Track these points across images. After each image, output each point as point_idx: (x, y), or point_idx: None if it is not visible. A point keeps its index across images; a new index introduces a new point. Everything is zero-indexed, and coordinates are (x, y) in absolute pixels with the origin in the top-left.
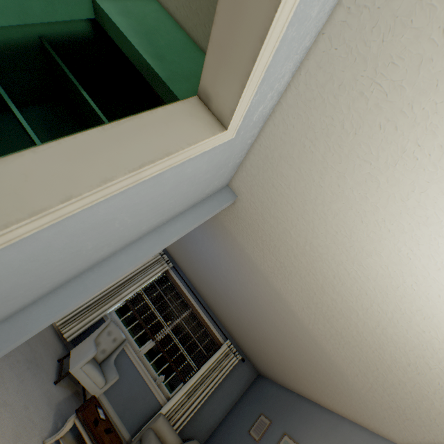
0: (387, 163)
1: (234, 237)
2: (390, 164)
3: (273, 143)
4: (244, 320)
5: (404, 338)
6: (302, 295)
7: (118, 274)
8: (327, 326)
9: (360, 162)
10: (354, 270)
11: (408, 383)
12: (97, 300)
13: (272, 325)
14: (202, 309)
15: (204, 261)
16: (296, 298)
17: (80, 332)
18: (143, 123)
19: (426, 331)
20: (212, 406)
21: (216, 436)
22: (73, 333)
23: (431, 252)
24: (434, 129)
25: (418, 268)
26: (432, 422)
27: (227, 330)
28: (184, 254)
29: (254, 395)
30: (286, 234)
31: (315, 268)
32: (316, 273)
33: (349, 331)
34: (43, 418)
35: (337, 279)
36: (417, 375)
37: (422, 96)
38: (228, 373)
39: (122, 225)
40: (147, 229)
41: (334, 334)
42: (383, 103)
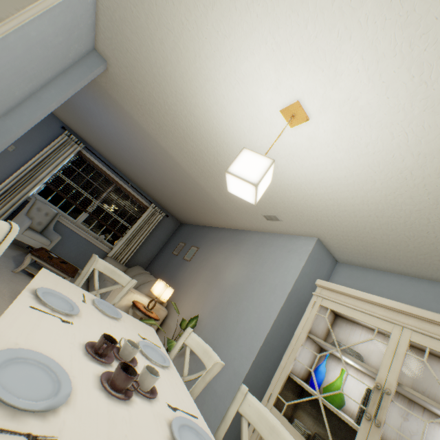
0: (179, 33)
1: (122, 106)
2: (181, 34)
3: (111, 5)
4: (157, 183)
5: (225, 163)
6: (178, 149)
7: (11, 136)
8: (197, 168)
9: (167, 31)
10: (193, 121)
11: None
12: (13, 186)
13: (173, 180)
14: (126, 183)
15: (109, 135)
16: (176, 152)
17: (9, 214)
18: None
19: (230, 154)
20: (148, 248)
21: (153, 262)
22: (1, 215)
23: (216, 100)
24: (189, 8)
25: (215, 113)
26: (248, 209)
27: (151, 197)
28: (90, 132)
29: (177, 235)
30: (152, 97)
31: (176, 124)
32: (178, 128)
33: (206, 167)
34: (4, 262)
35: (189, 131)
36: None
37: None
38: (157, 226)
39: None
40: (22, 95)
41: (201, 173)
42: None
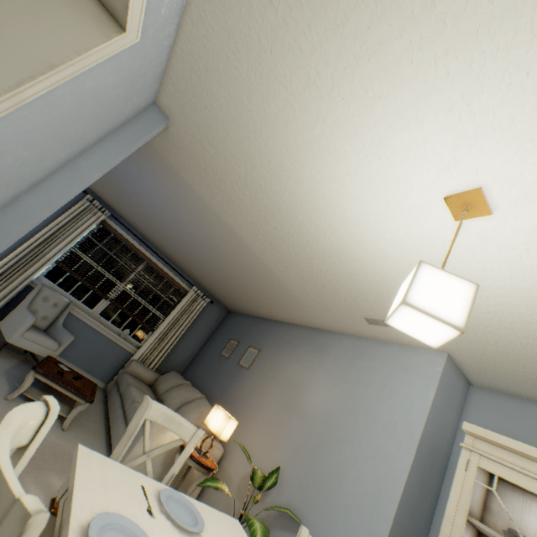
0: (299, 89)
1: (177, 172)
2: (301, 91)
3: (196, 49)
4: (206, 263)
5: (323, 252)
6: (251, 229)
7: (34, 221)
8: (274, 253)
9: (279, 86)
10: (287, 199)
11: (328, 284)
12: (12, 266)
13: (232, 262)
14: (160, 260)
15: (149, 204)
16: (247, 232)
17: (3, 305)
18: (0, 14)
19: (334, 242)
20: (186, 345)
21: (192, 365)
22: None
23: (333, 177)
24: (327, 58)
25: (327, 191)
26: (342, 308)
27: (192, 278)
28: (122, 198)
29: (225, 328)
30: (228, 165)
31: (258, 200)
32: (259, 205)
33: (289, 254)
34: None
35: (276, 209)
36: (332, 277)
37: (316, 19)
38: (198, 316)
39: (17, 159)
40: (55, 164)
41: (280, 259)
42: (289, 20)
